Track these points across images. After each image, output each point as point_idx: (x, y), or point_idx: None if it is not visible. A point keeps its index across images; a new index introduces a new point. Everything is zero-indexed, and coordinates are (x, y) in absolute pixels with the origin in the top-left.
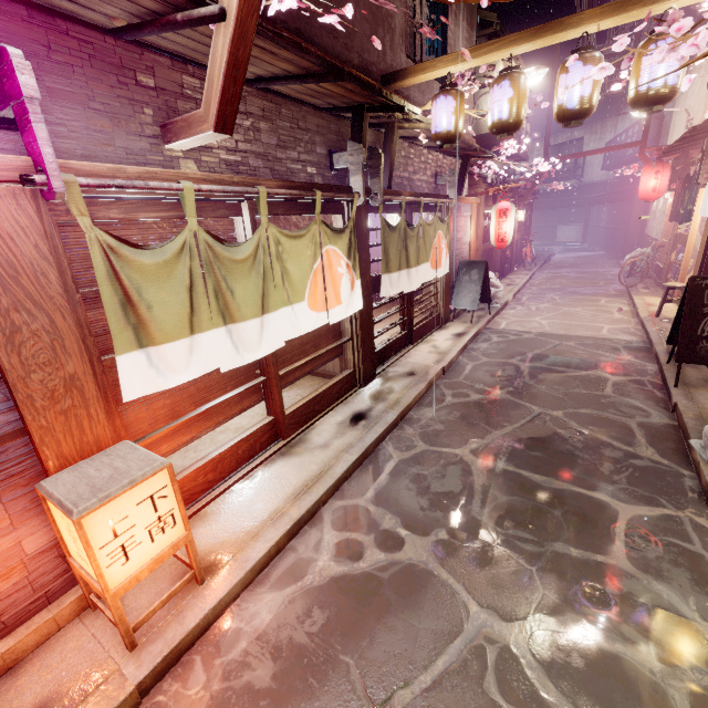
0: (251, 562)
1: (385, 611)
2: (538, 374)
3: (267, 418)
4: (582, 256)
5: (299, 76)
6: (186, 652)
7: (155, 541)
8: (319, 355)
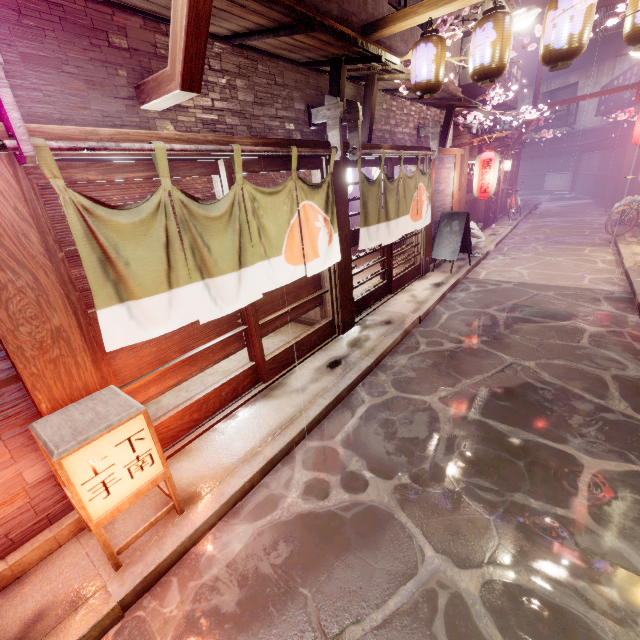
0: (226, 496)
1: (344, 549)
2: (513, 324)
3: (249, 363)
4: (569, 204)
5: (271, 30)
6: (165, 573)
7: (134, 477)
8: (298, 305)
